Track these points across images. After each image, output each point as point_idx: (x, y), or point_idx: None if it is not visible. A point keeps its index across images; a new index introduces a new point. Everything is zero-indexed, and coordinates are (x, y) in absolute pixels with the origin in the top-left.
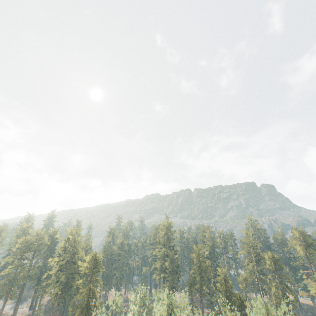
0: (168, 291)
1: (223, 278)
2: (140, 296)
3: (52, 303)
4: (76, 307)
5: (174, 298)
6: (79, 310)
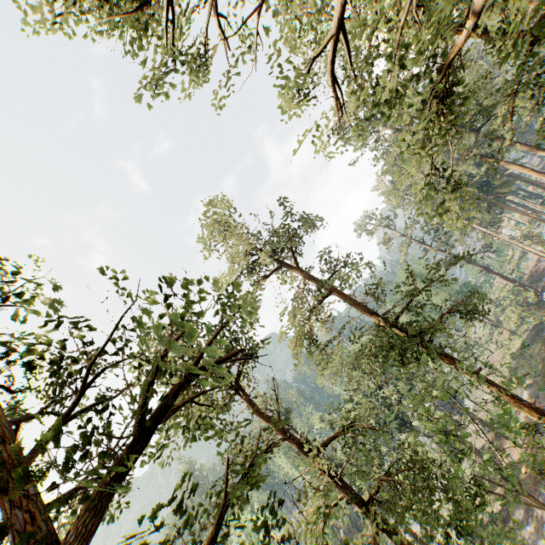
0: None
1: None
2: None
3: None
4: None
5: None
6: None
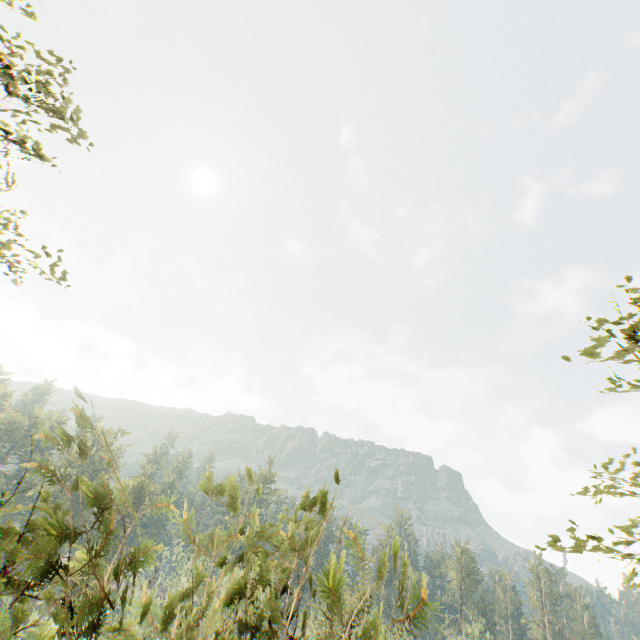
0: None
1: None
2: None
3: None
4: None
5: None
6: None
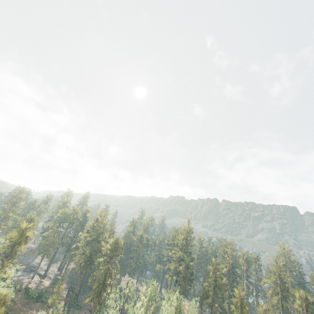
0: (178, 294)
1: (239, 301)
2: (151, 290)
3: (76, 271)
4: (94, 281)
5: (183, 304)
6: (96, 284)
